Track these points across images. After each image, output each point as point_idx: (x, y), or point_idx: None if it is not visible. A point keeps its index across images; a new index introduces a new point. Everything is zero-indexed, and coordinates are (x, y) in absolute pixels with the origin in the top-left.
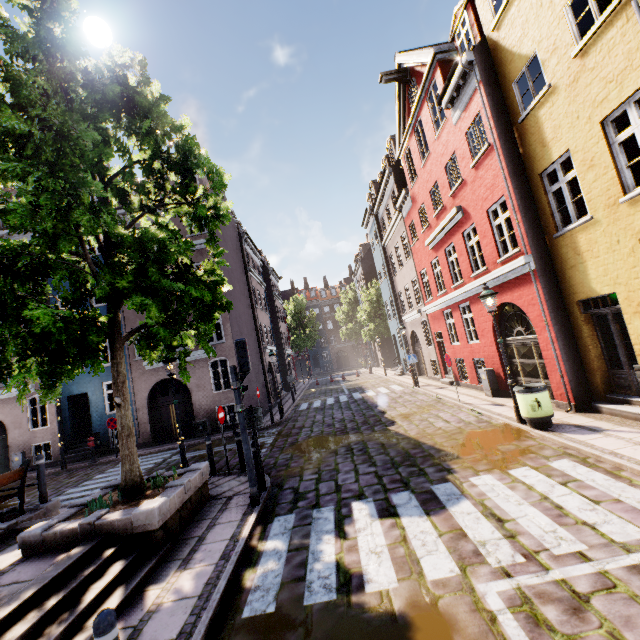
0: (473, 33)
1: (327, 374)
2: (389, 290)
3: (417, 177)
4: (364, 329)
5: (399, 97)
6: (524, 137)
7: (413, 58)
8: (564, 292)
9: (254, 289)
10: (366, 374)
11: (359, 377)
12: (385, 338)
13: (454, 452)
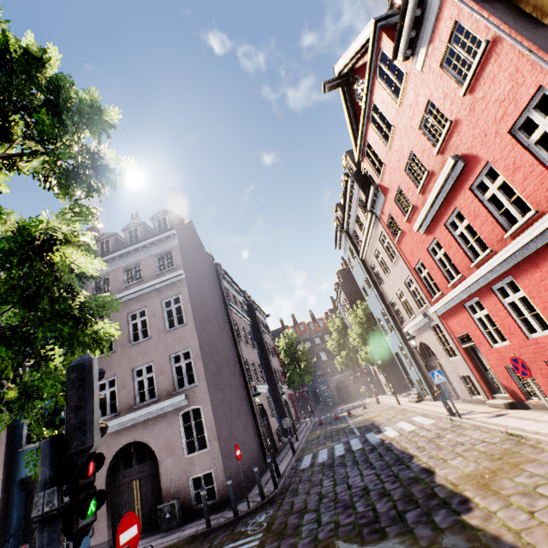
0: None
1: (330, 409)
2: (379, 302)
3: (384, 165)
4: (359, 353)
5: (346, 103)
6: None
7: (352, 51)
8: None
9: (236, 324)
10: (373, 405)
11: (366, 409)
12: (384, 360)
13: None
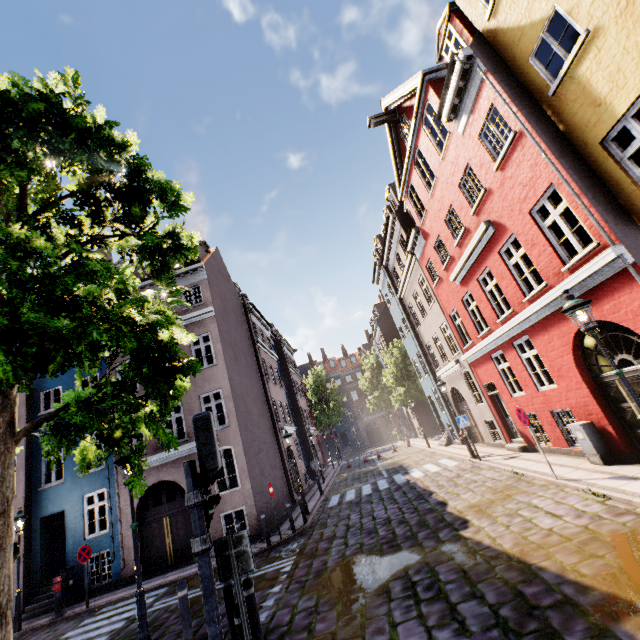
0: (463, 39)
1: (359, 452)
2: (415, 344)
3: (426, 210)
4: (393, 394)
5: (391, 139)
6: (562, 109)
7: (400, 93)
8: None
9: (264, 362)
10: (404, 448)
11: (396, 452)
12: (418, 402)
13: (617, 592)
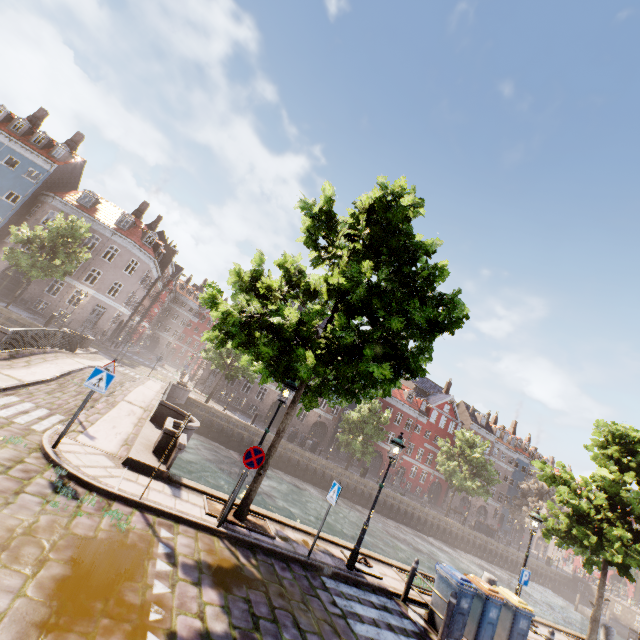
0: None
1: None
2: None
3: None
4: None
5: None
6: None
7: None
8: (637, 585)
9: None
10: None
11: None
12: None
13: None
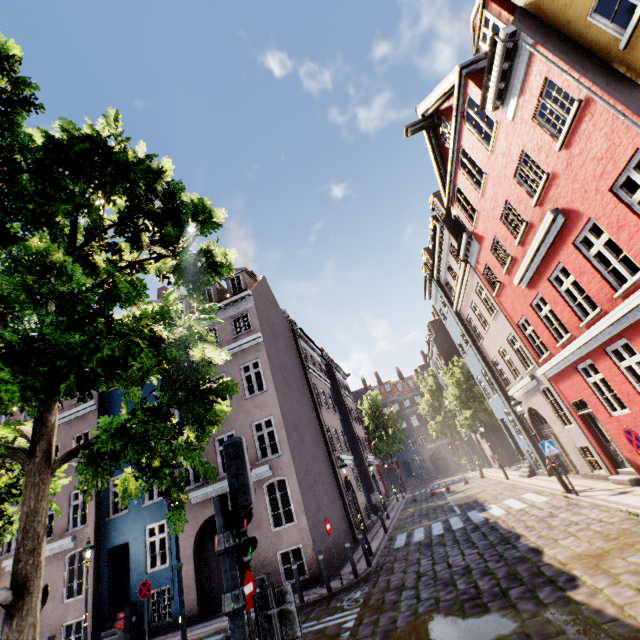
0: (502, 21)
1: (425, 484)
2: (478, 361)
3: (477, 212)
4: (458, 418)
5: (431, 145)
6: (639, 61)
7: (436, 95)
8: None
9: (316, 387)
10: (477, 479)
11: (468, 485)
12: (488, 426)
13: None
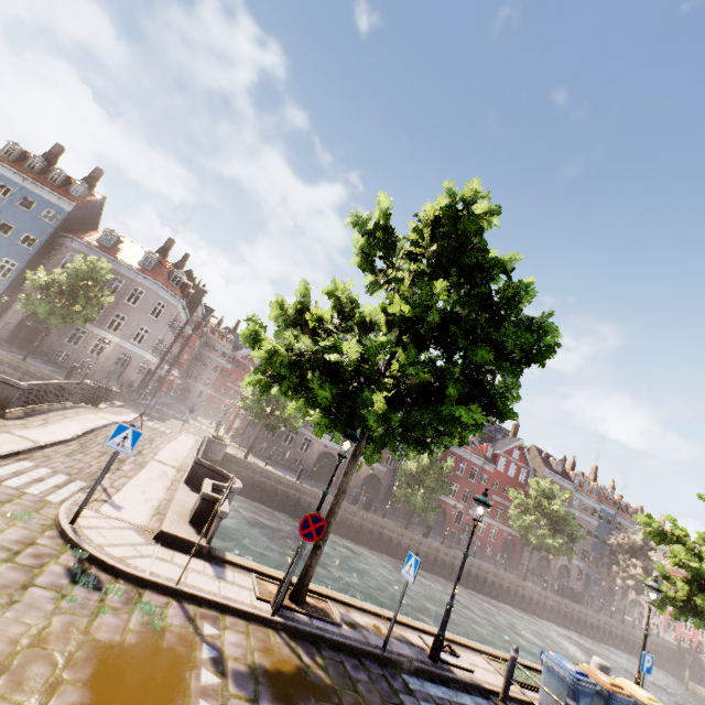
0: None
1: None
2: None
3: None
4: None
5: None
6: None
7: None
8: None
9: None
10: None
11: None
12: None
13: None
